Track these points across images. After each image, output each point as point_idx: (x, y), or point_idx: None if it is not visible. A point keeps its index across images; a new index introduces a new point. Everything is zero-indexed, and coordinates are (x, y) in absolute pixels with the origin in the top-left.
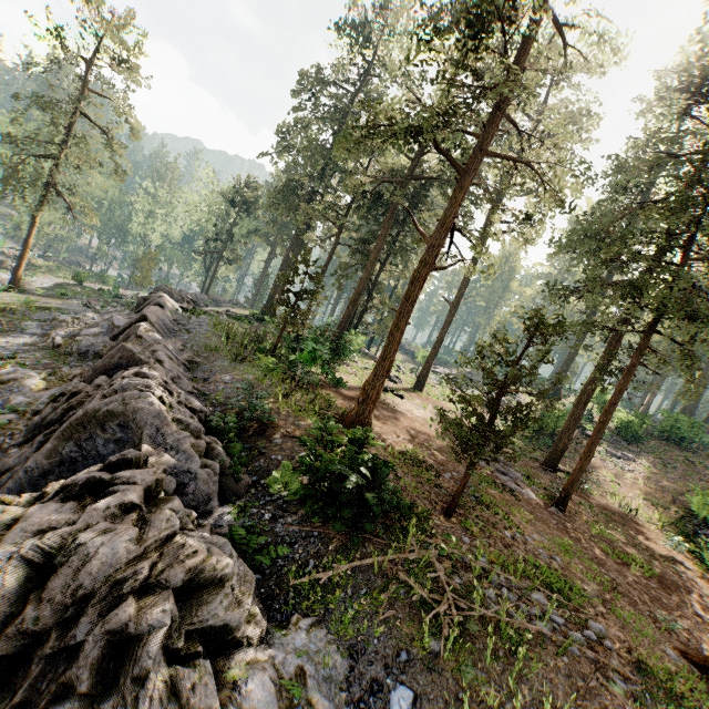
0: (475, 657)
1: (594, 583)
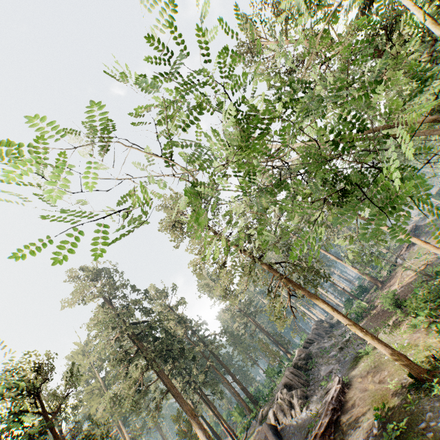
0: None
1: None
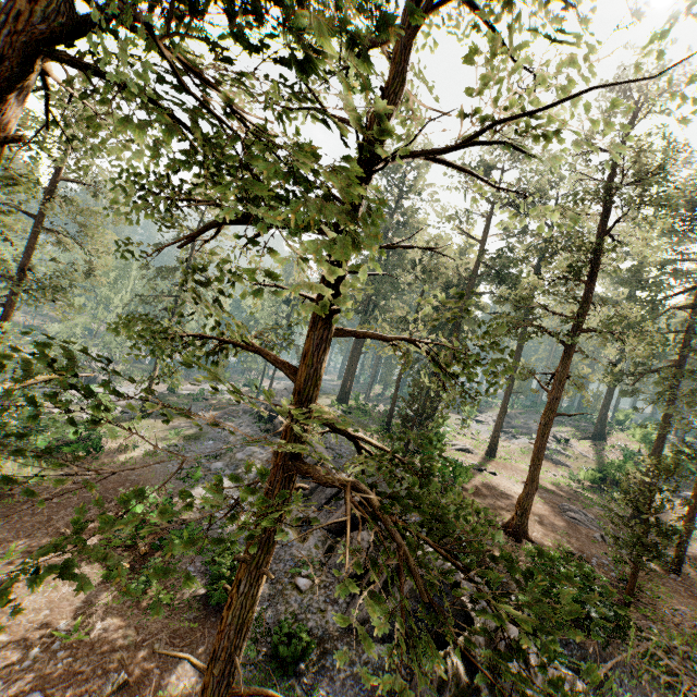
0: None
1: None
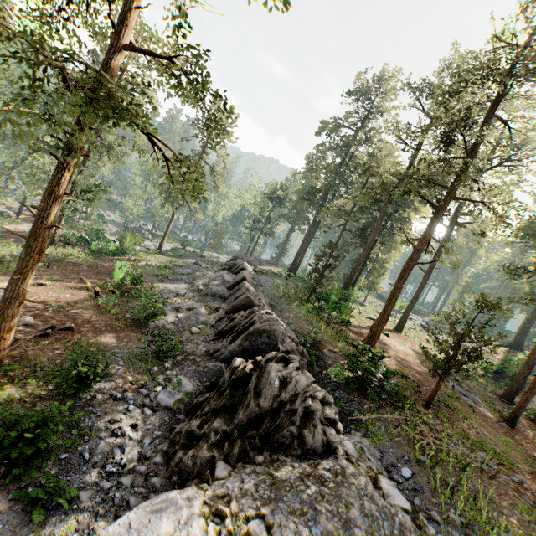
0: (443, 467)
1: (526, 466)
